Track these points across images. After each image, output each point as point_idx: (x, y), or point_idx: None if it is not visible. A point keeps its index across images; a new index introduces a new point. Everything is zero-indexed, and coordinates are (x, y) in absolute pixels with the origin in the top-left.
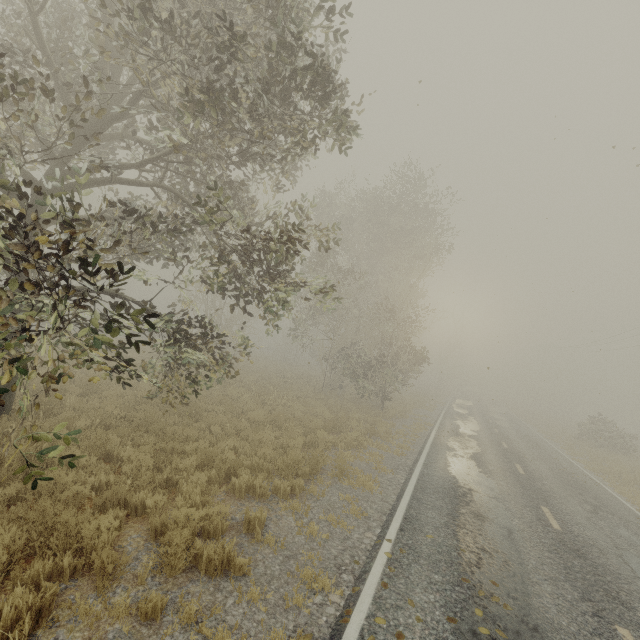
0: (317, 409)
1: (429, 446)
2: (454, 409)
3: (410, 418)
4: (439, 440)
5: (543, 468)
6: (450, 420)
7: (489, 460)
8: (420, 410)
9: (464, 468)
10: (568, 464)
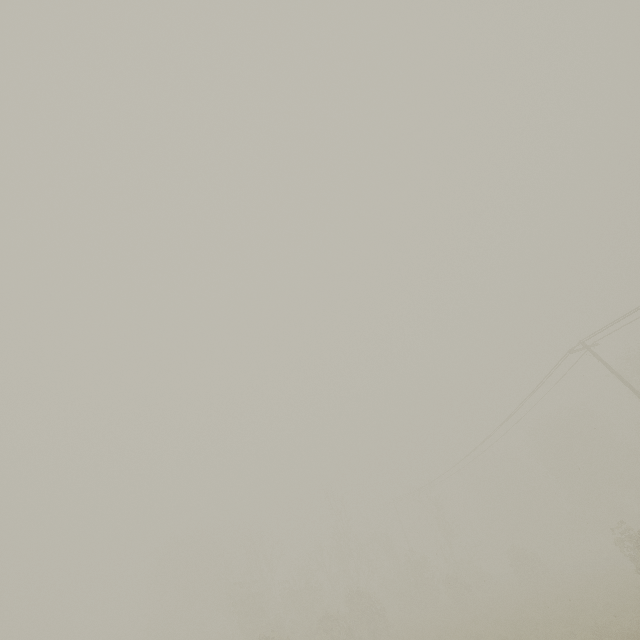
0: None
1: None
2: None
3: None
4: None
5: None
6: None
7: None
8: None
9: None
10: None
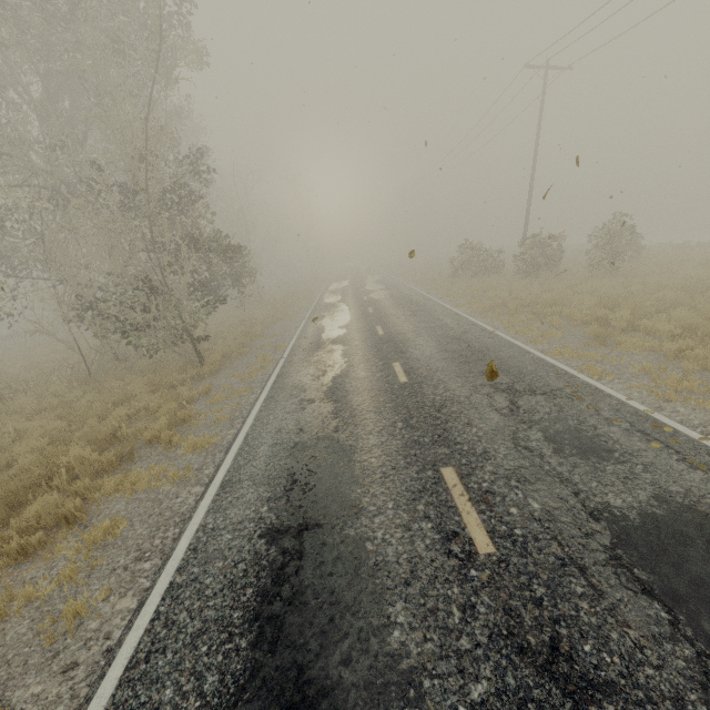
0: (16, 449)
1: (258, 409)
2: (324, 301)
3: (255, 350)
4: (283, 379)
5: (429, 348)
6: (314, 323)
7: (356, 382)
8: (278, 325)
9: (307, 440)
10: (454, 319)
